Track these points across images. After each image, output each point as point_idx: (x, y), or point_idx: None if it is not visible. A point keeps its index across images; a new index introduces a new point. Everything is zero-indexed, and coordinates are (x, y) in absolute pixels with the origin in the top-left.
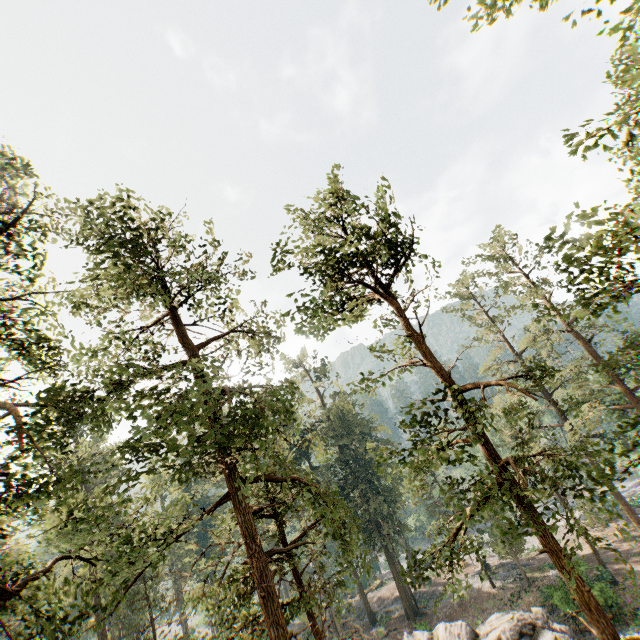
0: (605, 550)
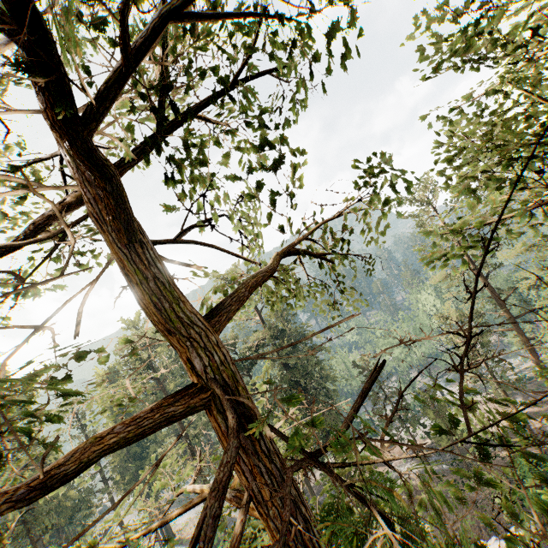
0: None
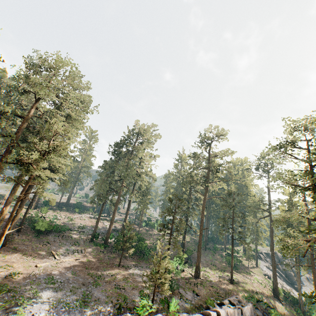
0: None
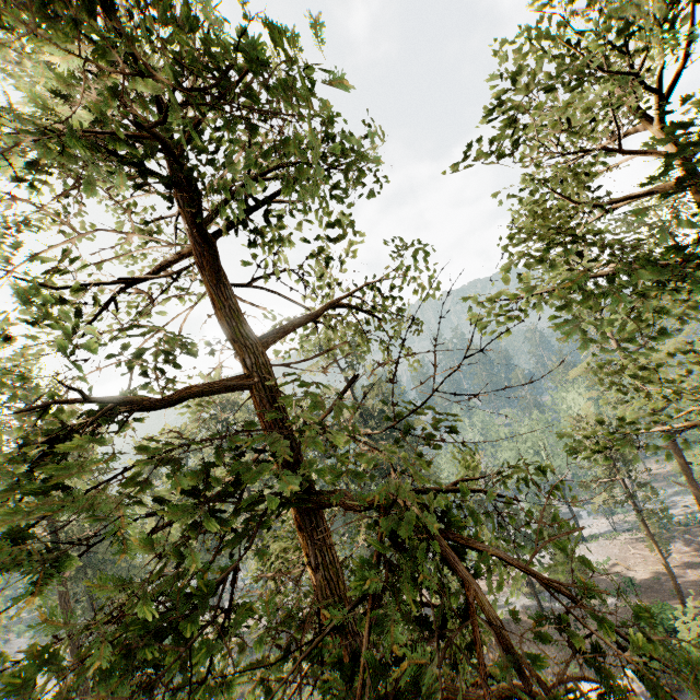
0: (667, 577)
